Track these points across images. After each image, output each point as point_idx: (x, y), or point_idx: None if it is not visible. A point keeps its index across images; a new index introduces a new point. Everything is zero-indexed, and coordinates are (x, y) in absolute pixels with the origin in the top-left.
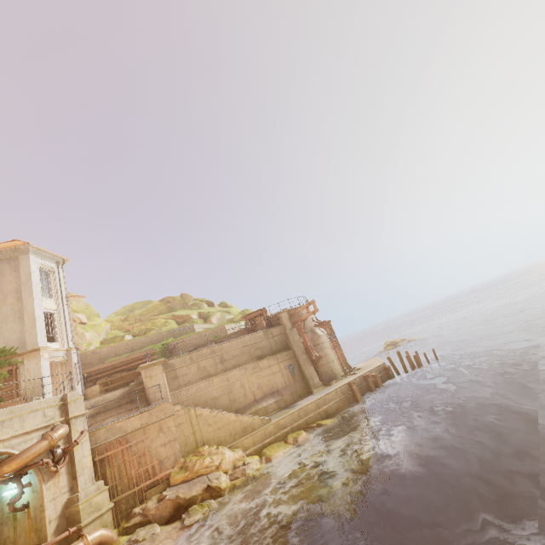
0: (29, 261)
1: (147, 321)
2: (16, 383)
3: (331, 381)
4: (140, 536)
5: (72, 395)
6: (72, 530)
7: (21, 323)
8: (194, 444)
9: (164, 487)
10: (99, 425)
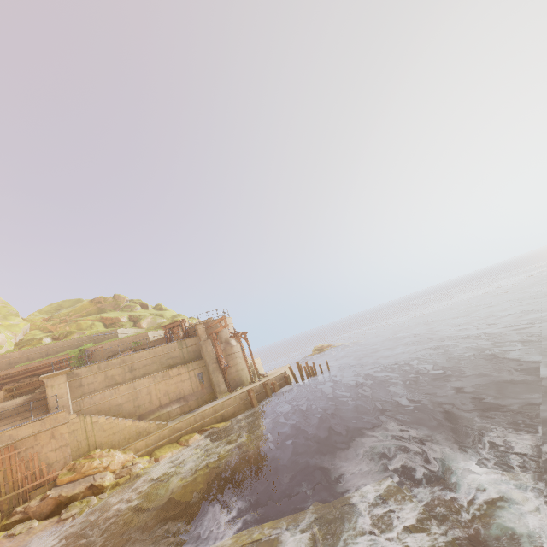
0: None
1: (72, 322)
2: None
3: (237, 388)
4: (16, 531)
5: None
6: None
7: None
8: (86, 448)
9: (50, 487)
10: None
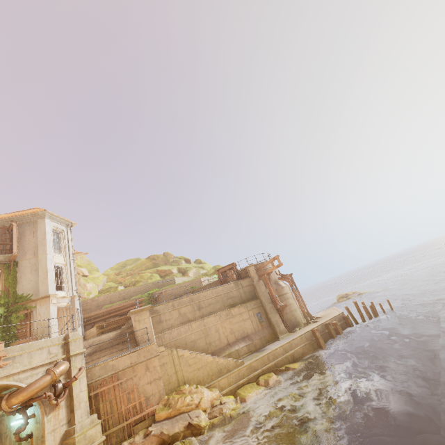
0: (45, 223)
1: (136, 275)
2: (30, 325)
3: (295, 328)
4: None
5: (73, 335)
6: None
7: (36, 274)
8: (176, 382)
9: (150, 423)
10: (95, 363)
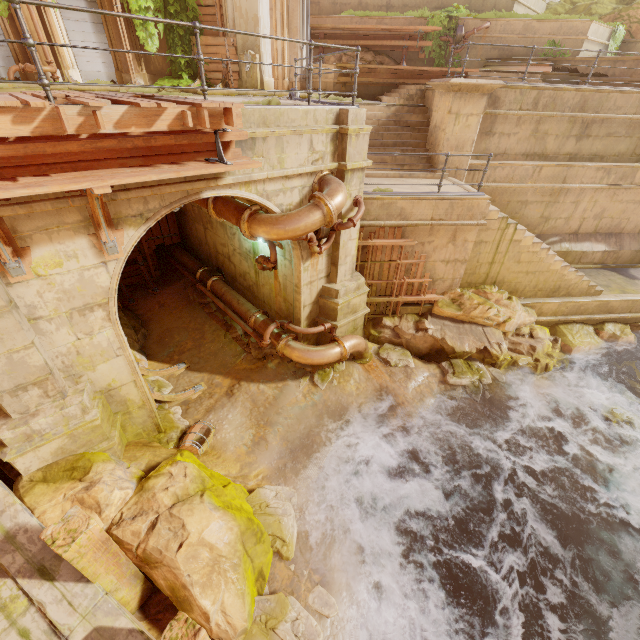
0: None
1: None
2: (219, 3)
3: None
4: (391, 360)
5: (354, 117)
6: (327, 327)
7: None
8: (482, 277)
9: (423, 311)
10: None
